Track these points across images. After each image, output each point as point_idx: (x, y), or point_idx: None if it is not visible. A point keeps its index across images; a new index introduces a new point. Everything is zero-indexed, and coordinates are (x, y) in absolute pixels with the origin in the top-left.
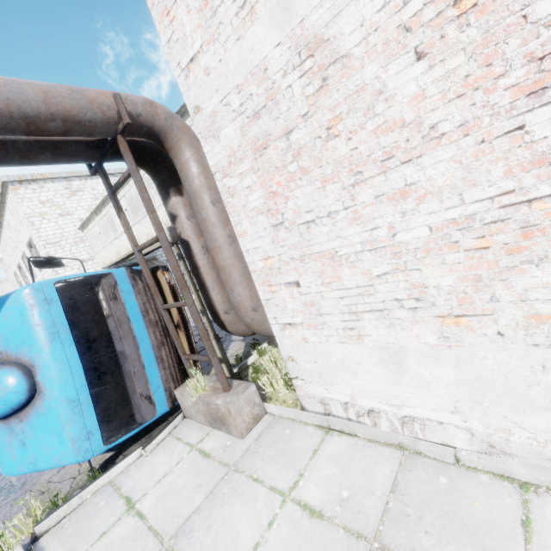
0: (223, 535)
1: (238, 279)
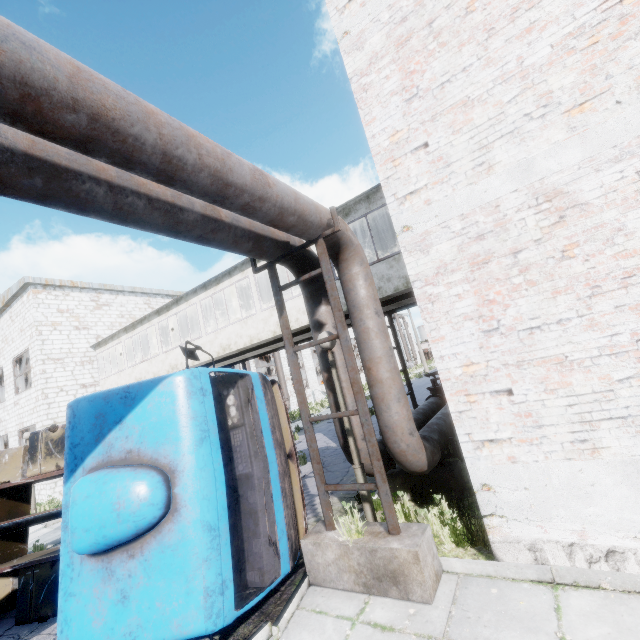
0: None
1: (397, 395)
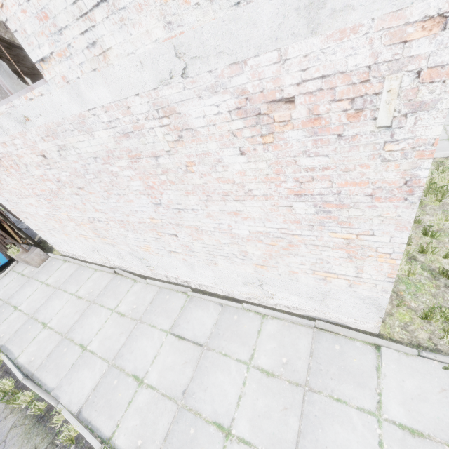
0: (22, 295)
1: None
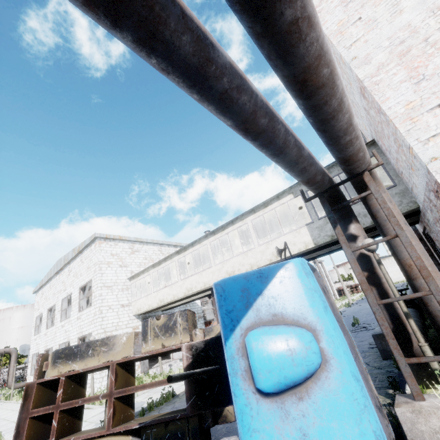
0: None
1: None
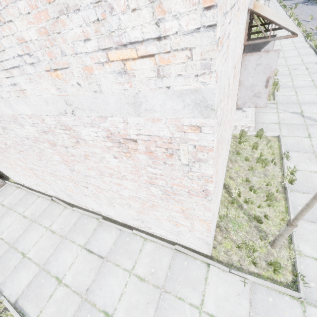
0: None
1: None
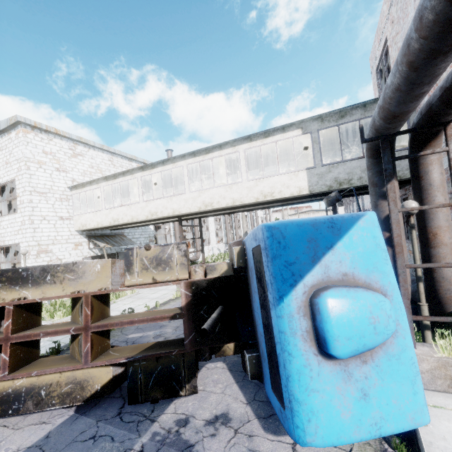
0: None
1: None
